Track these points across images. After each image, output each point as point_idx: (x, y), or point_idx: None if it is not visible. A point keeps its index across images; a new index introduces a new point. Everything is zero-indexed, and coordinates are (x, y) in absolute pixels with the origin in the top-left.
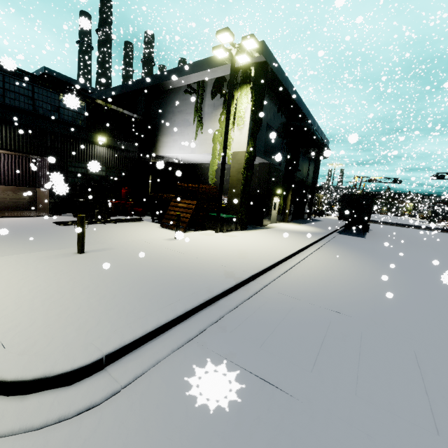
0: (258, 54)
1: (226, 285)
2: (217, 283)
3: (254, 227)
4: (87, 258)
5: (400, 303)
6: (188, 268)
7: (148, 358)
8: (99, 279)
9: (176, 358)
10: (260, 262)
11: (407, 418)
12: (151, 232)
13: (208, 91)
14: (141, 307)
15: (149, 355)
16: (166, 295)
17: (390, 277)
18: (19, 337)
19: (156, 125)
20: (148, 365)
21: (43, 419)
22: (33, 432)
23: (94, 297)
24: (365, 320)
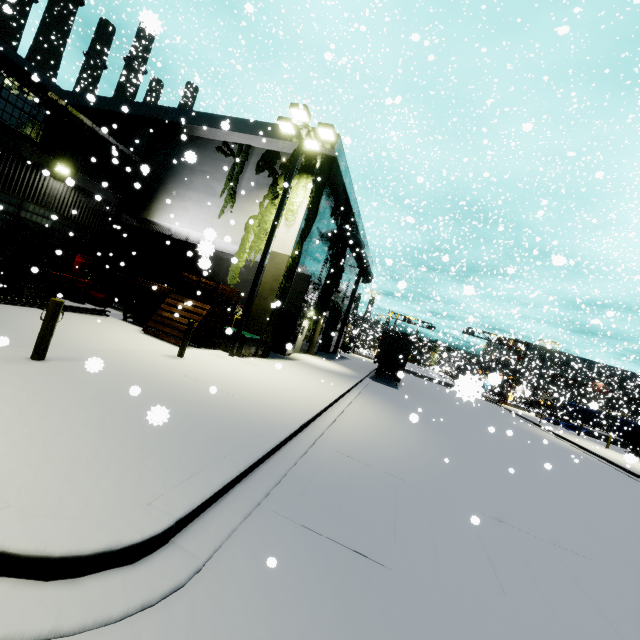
0: (330, 146)
1: (280, 435)
2: (268, 432)
3: (275, 354)
4: (56, 371)
5: (449, 470)
6: (220, 406)
7: (220, 526)
8: (99, 410)
9: (251, 527)
10: (304, 407)
11: (481, 582)
12: (131, 338)
13: (252, 161)
14: (188, 458)
15: (221, 524)
16: (211, 443)
17: (433, 441)
18: (29, 494)
19: (158, 177)
20: (225, 536)
21: (124, 607)
22: (112, 626)
23: (111, 438)
24: (425, 488)
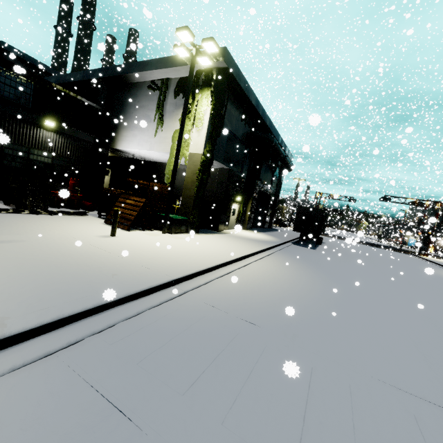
0: (220, 59)
1: (134, 289)
2: (124, 287)
3: (209, 231)
4: None
5: (321, 315)
6: (102, 268)
7: None
8: None
9: (12, 378)
10: (191, 266)
11: None
12: (89, 227)
13: (171, 89)
14: (0, 312)
15: None
16: (48, 298)
17: (322, 288)
18: None
19: (116, 118)
20: None
21: None
22: None
23: None
24: (276, 333)
